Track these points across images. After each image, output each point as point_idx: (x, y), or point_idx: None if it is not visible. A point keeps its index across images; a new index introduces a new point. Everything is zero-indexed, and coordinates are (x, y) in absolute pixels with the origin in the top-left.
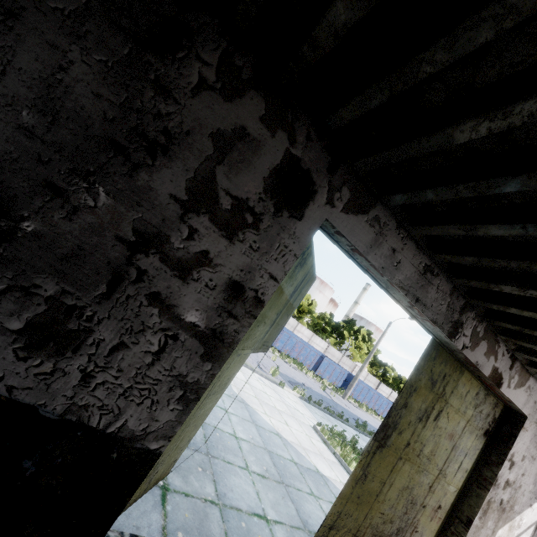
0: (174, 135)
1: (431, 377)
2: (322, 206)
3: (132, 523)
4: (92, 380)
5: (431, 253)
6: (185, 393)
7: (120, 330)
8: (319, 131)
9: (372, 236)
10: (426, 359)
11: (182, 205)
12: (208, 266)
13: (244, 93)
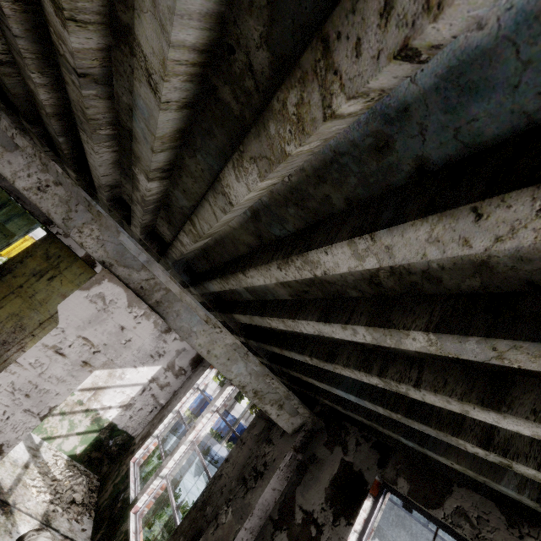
0: None
1: (47, 253)
2: None
3: None
4: None
5: None
6: None
7: None
8: None
9: None
10: (43, 241)
11: None
12: None
13: None
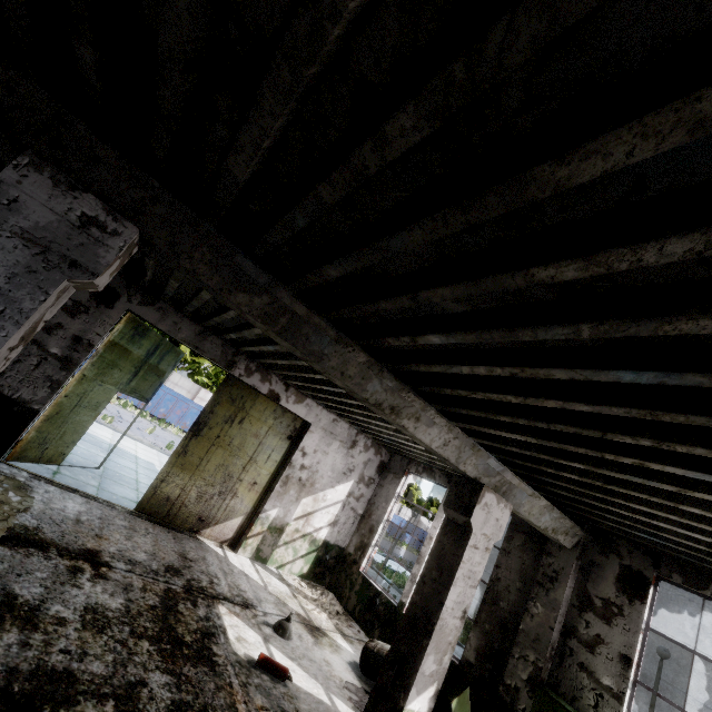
0: None
1: (231, 397)
2: (125, 303)
3: (30, 471)
4: (5, 374)
5: (201, 324)
6: (53, 384)
7: (18, 354)
8: (119, 271)
9: (159, 316)
10: (225, 386)
11: None
12: (62, 329)
13: None
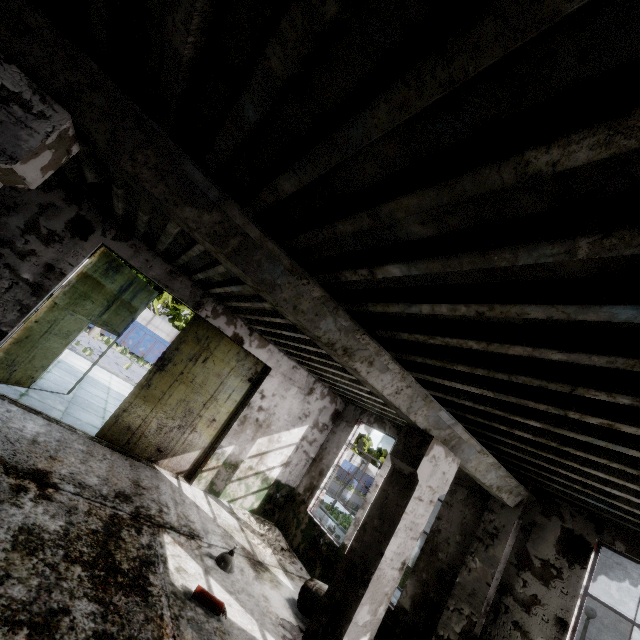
0: (19, 204)
1: (197, 337)
2: (99, 237)
3: None
4: None
5: (172, 264)
6: (22, 308)
7: None
8: (96, 205)
9: (132, 252)
10: (191, 325)
11: (22, 230)
12: (35, 256)
13: (54, 190)
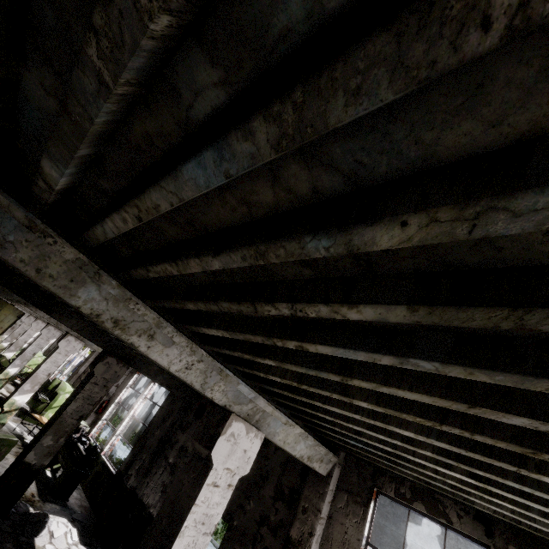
0: None
1: None
2: None
3: None
4: None
5: None
6: None
7: None
8: None
9: None
10: None
11: None
12: None
13: None
